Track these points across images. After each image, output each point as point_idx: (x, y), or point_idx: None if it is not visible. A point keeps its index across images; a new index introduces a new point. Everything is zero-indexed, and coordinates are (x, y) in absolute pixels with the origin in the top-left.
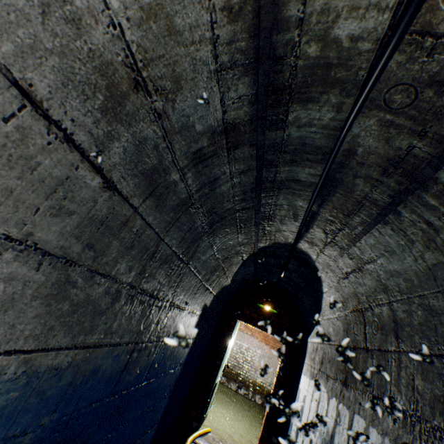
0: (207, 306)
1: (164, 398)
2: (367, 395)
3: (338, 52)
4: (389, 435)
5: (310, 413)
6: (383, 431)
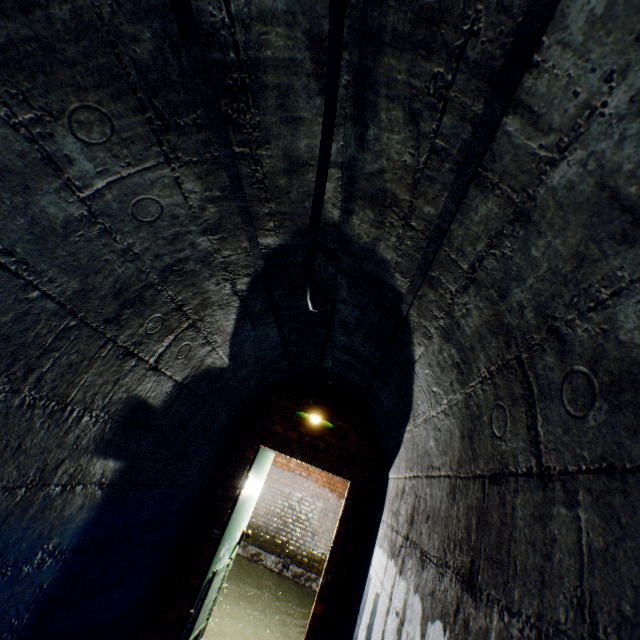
0: (150, 405)
1: None
2: None
3: None
4: None
5: None
6: None
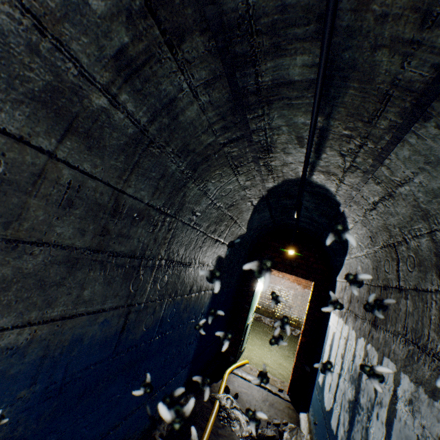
0: (222, 257)
1: (190, 344)
2: (399, 339)
3: None
4: (425, 385)
5: (339, 350)
6: (418, 380)
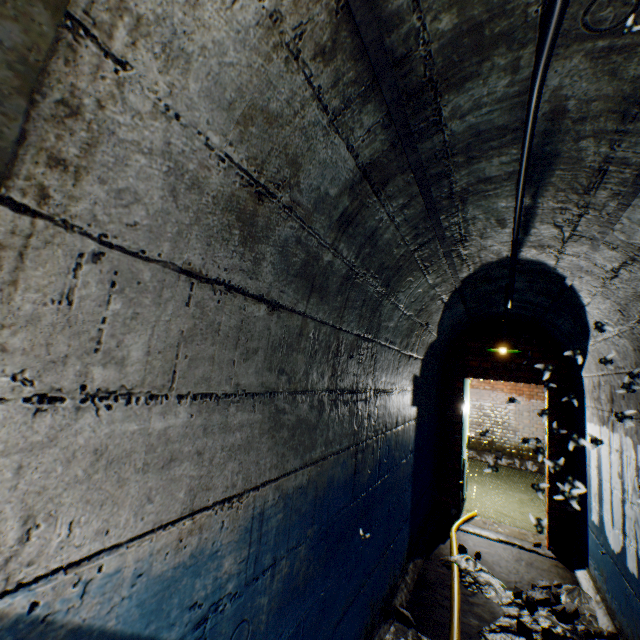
0: (416, 376)
1: (406, 491)
2: None
3: (484, 4)
4: None
5: (612, 469)
6: None
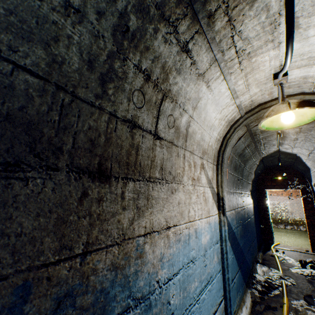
0: (250, 189)
1: (253, 227)
2: None
3: None
4: None
5: None
6: None
